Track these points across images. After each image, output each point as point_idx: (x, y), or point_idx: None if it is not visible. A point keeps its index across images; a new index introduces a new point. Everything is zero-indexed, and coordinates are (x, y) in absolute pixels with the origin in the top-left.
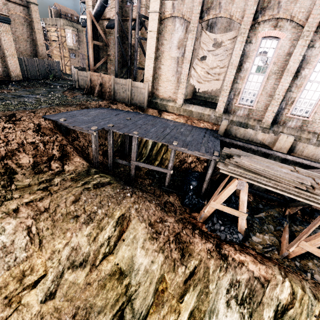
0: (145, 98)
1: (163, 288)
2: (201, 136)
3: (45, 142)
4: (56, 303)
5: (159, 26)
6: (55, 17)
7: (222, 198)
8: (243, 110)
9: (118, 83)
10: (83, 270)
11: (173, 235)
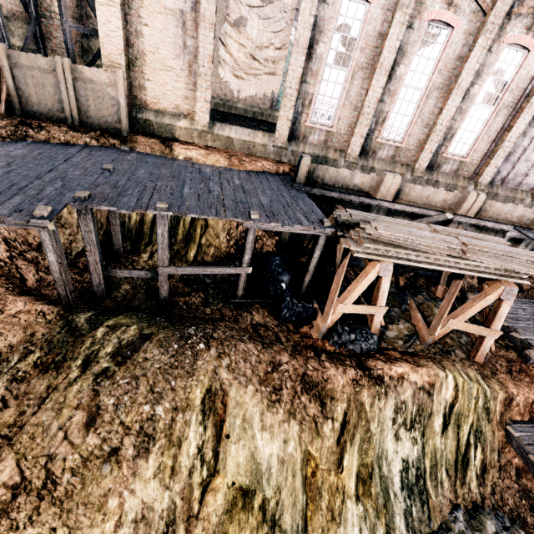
0: (122, 110)
1: (313, 470)
2: (277, 191)
3: None
4: None
5: None
6: None
7: (355, 295)
8: (318, 134)
9: (26, 66)
10: None
11: (299, 381)
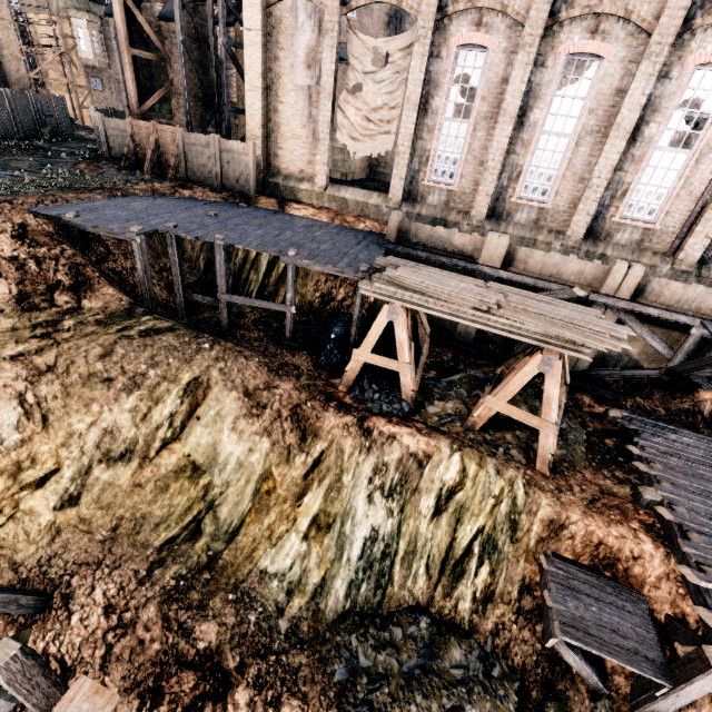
0: (251, 174)
1: (269, 489)
2: (352, 244)
3: (39, 257)
4: (82, 513)
5: (265, 19)
6: None
7: (370, 341)
8: (438, 194)
9: (193, 143)
10: (128, 466)
11: (289, 409)
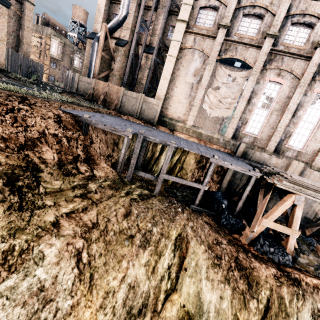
0: (157, 114)
1: None
2: (225, 155)
3: (68, 137)
4: None
5: (178, 54)
6: (41, 24)
7: (276, 215)
8: (248, 138)
9: (128, 95)
10: None
11: (233, 260)
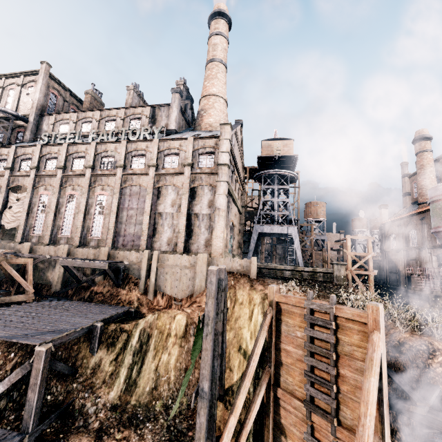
0: None
1: None
2: None
3: None
4: None
5: None
6: None
7: None
8: (36, 238)
9: None
10: None
11: None
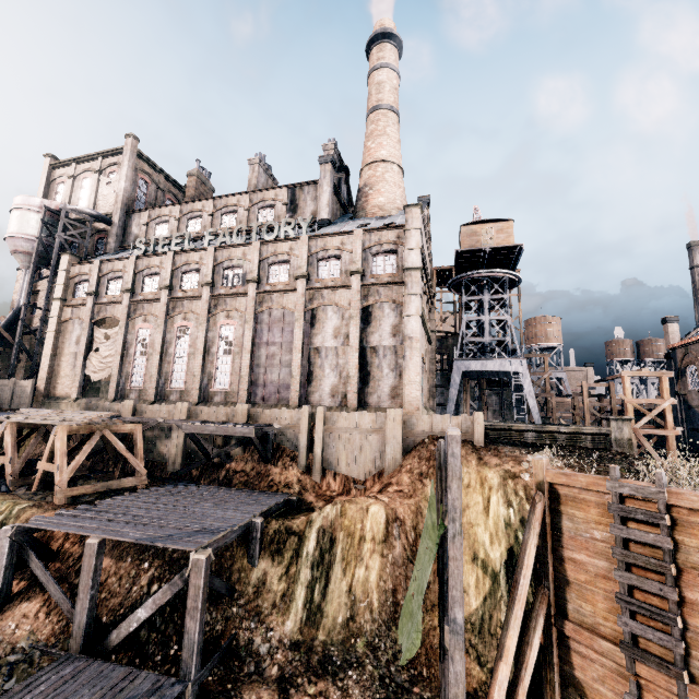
0: (28, 396)
1: None
2: None
3: None
4: None
5: (60, 328)
6: None
7: None
8: (135, 393)
9: (1, 385)
10: None
11: None
